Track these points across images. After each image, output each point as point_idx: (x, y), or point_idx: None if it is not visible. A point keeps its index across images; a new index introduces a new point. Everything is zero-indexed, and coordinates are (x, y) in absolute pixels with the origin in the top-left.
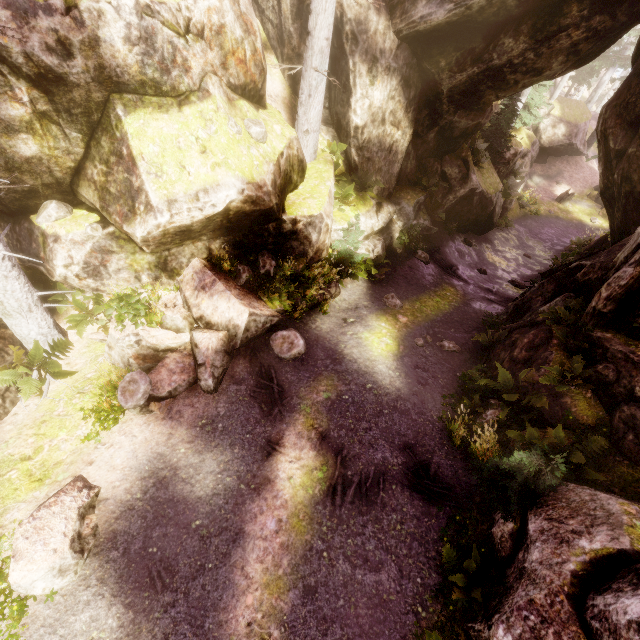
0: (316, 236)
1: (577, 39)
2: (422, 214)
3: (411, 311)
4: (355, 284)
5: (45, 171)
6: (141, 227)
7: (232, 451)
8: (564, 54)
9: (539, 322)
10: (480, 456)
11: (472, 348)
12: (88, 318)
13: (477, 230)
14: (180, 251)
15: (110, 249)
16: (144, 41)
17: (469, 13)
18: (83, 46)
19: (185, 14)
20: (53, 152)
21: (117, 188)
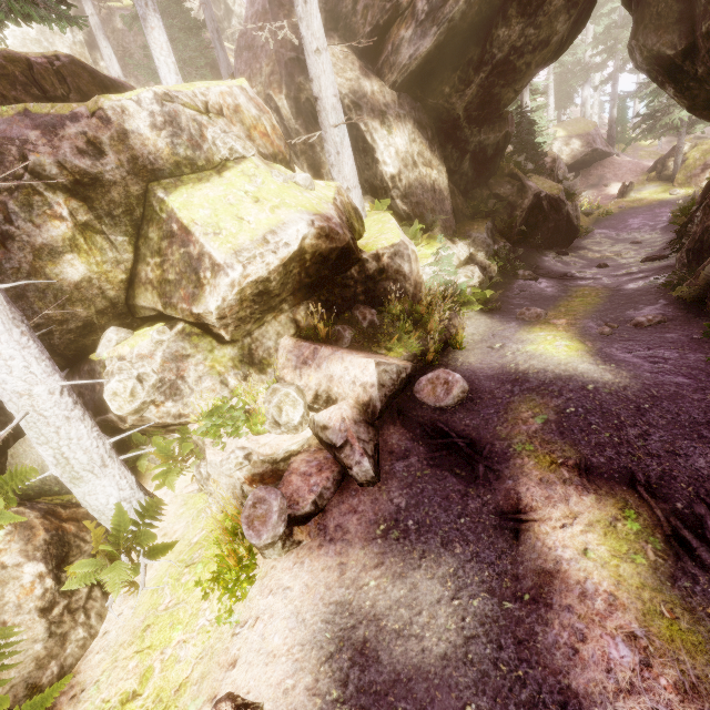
0: (407, 266)
1: None
2: (498, 239)
3: (561, 314)
4: (473, 319)
5: (97, 294)
6: (213, 296)
7: (452, 553)
8: (562, 13)
9: None
10: None
11: (678, 312)
12: (177, 464)
13: (561, 242)
14: (263, 333)
15: (184, 353)
16: (169, 124)
17: (453, 25)
18: (113, 142)
19: (201, 99)
20: (102, 268)
21: (176, 271)
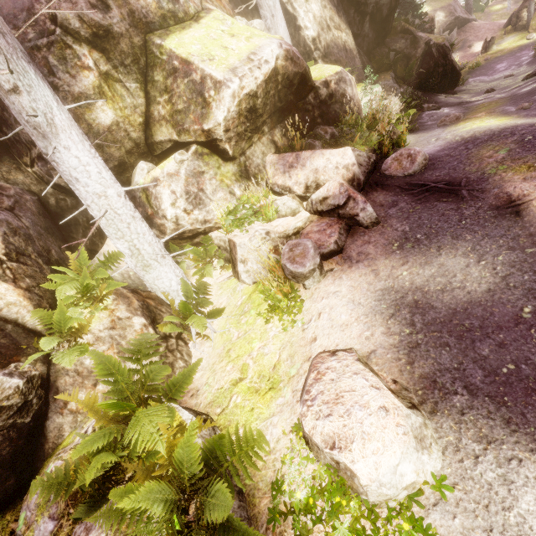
0: (350, 90)
1: None
2: (401, 85)
3: (476, 113)
4: None
5: (124, 136)
6: (219, 109)
7: (464, 241)
8: None
9: None
10: None
11: None
12: (208, 262)
13: (447, 88)
14: (252, 153)
15: (200, 171)
16: None
17: None
18: None
19: None
20: (124, 113)
21: (183, 100)
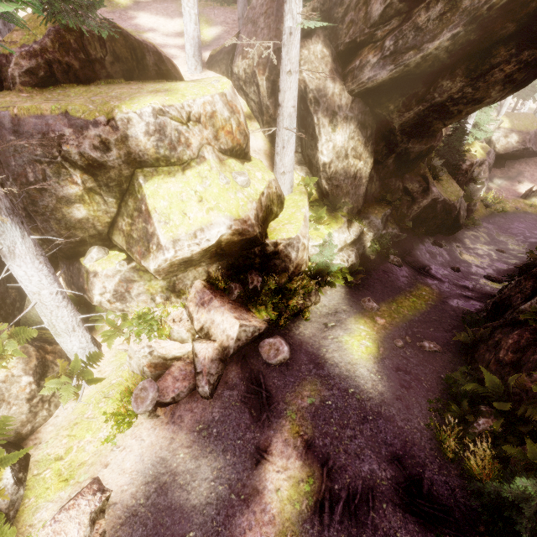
0: (295, 254)
1: (510, 71)
2: (390, 224)
3: (388, 312)
4: (334, 290)
5: (91, 226)
6: (153, 262)
7: (224, 457)
8: (500, 84)
9: (522, 321)
10: (477, 474)
11: (454, 347)
12: (116, 332)
13: (445, 232)
14: (185, 276)
15: (133, 279)
16: (158, 132)
17: (408, 69)
18: (117, 142)
19: (187, 109)
20: (96, 213)
21: (138, 234)
